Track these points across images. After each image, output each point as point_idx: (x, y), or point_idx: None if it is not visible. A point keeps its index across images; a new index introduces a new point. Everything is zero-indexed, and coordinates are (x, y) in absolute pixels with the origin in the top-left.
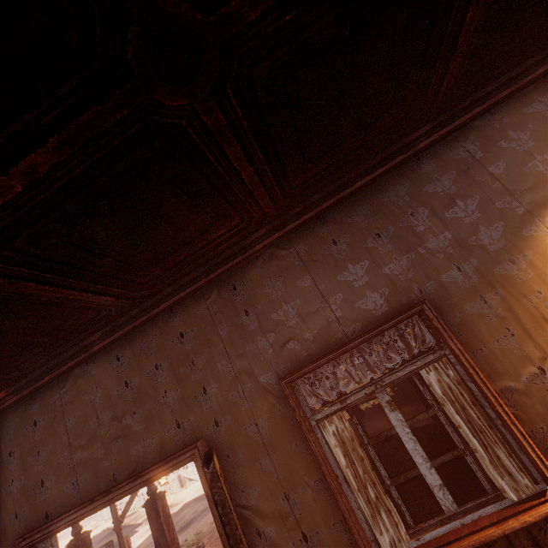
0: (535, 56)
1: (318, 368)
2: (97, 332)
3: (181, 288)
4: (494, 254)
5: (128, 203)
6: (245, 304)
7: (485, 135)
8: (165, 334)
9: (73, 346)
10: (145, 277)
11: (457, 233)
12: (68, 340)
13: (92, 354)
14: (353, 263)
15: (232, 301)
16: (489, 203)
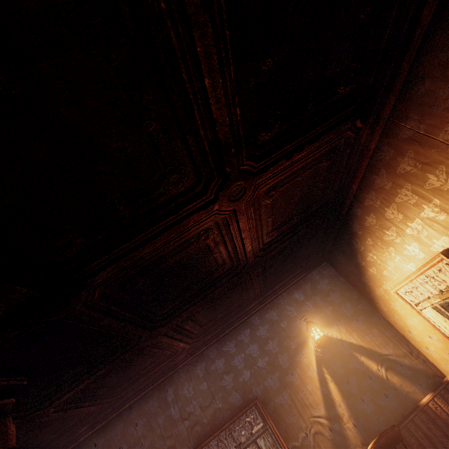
0: (293, 274)
1: (210, 442)
2: (84, 426)
3: (138, 392)
4: (285, 370)
5: (126, 371)
6: (173, 401)
7: (279, 307)
8: (127, 424)
9: (67, 438)
10: (122, 392)
11: (270, 358)
12: (67, 435)
13: (79, 443)
14: (226, 374)
15: (166, 400)
16: (281, 342)
